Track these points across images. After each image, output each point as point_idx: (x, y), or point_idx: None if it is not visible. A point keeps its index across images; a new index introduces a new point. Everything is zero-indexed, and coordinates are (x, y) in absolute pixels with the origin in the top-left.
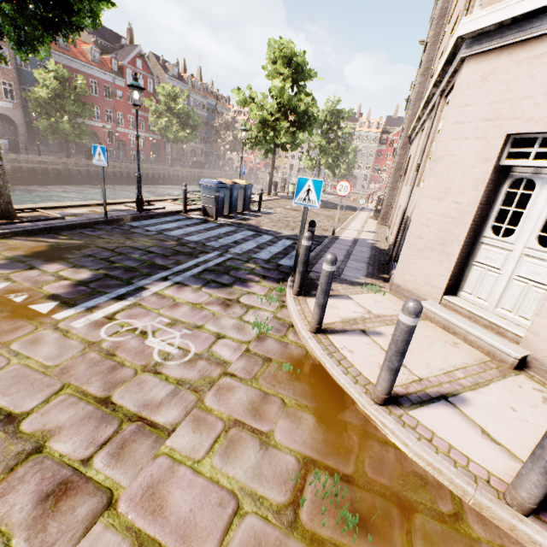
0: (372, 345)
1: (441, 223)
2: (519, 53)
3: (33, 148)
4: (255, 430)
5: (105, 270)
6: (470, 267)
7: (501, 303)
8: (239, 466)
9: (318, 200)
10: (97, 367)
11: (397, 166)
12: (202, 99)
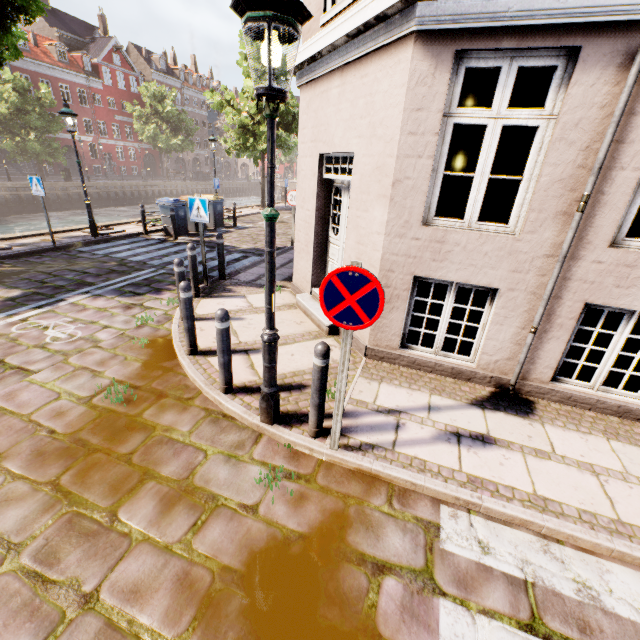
0: None
1: (305, 228)
2: (317, 88)
3: (4, 172)
4: (94, 371)
5: (35, 289)
6: (328, 263)
7: None
8: (71, 384)
9: (207, 216)
10: (1, 347)
11: None
12: (200, 95)
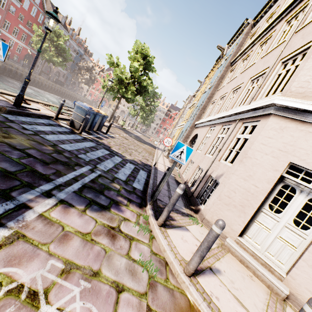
0: (223, 287)
1: (244, 193)
2: (301, 126)
3: None
4: None
5: None
6: (253, 223)
7: (268, 249)
8: None
9: (186, 160)
10: None
11: (186, 135)
12: (76, 46)
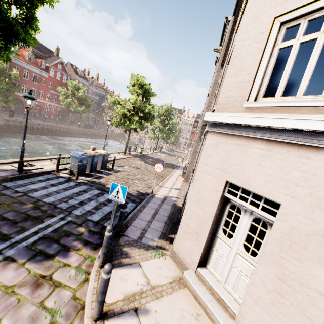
0: None
1: (197, 220)
2: (230, 139)
3: None
4: None
5: None
6: (212, 250)
7: (227, 281)
8: None
9: (124, 198)
10: None
11: (194, 151)
12: (97, 90)
